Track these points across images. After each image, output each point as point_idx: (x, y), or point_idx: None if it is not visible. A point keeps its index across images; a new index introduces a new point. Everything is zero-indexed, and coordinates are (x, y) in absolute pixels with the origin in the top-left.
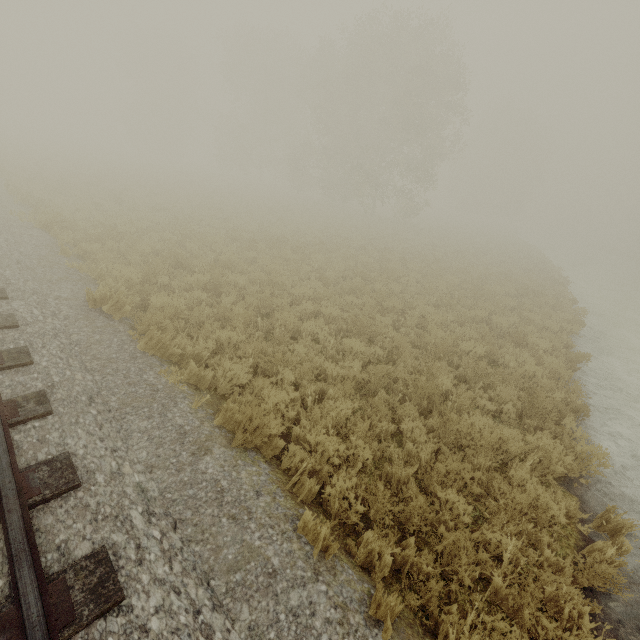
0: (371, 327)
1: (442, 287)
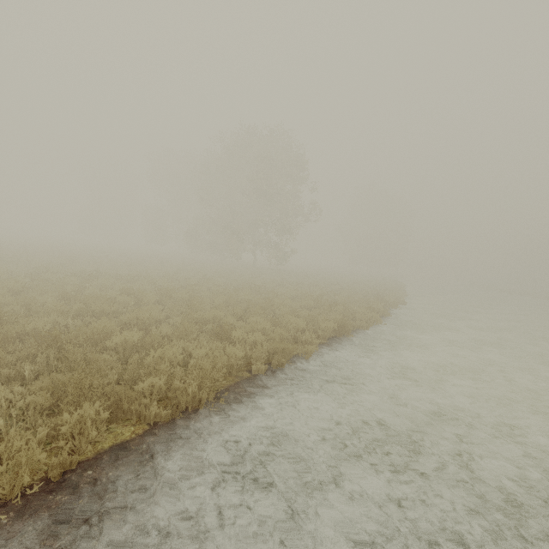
0: (16, 325)
1: (217, 300)
